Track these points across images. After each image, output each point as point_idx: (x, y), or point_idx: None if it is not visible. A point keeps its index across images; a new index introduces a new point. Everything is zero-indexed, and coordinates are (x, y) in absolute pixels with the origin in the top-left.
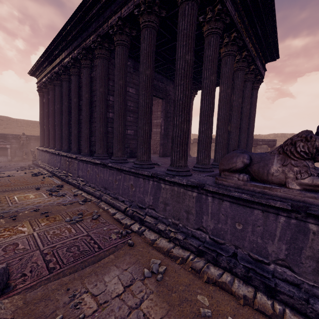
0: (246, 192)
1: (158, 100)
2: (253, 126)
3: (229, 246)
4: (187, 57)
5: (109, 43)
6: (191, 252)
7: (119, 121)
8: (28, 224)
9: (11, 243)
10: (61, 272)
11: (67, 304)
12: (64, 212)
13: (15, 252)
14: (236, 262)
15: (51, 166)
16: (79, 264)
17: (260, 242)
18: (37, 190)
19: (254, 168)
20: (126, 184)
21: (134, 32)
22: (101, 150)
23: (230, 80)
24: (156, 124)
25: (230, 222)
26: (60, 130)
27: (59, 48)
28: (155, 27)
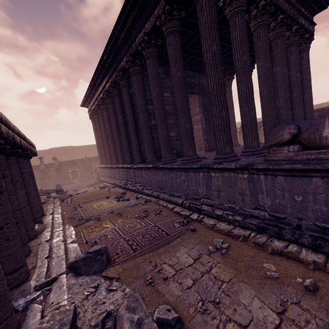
0: (299, 162)
1: (193, 97)
2: (310, 94)
3: (291, 220)
4: (213, 48)
5: (139, 58)
6: (252, 230)
7: (161, 125)
8: (109, 222)
9: (102, 235)
10: (142, 251)
11: (152, 270)
12: (132, 211)
13: (107, 240)
14: (301, 233)
15: (112, 179)
16: (154, 246)
17: (325, 209)
18: (107, 198)
19: (304, 136)
20: (179, 180)
21: (160, 41)
22: (151, 155)
23: (266, 53)
24: (196, 121)
25: (287, 196)
26: (113, 147)
27: (100, 77)
28: (177, 30)
